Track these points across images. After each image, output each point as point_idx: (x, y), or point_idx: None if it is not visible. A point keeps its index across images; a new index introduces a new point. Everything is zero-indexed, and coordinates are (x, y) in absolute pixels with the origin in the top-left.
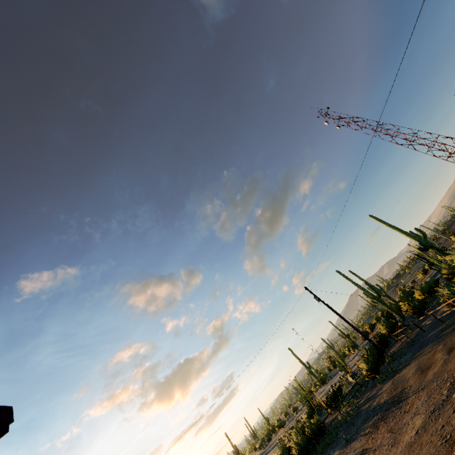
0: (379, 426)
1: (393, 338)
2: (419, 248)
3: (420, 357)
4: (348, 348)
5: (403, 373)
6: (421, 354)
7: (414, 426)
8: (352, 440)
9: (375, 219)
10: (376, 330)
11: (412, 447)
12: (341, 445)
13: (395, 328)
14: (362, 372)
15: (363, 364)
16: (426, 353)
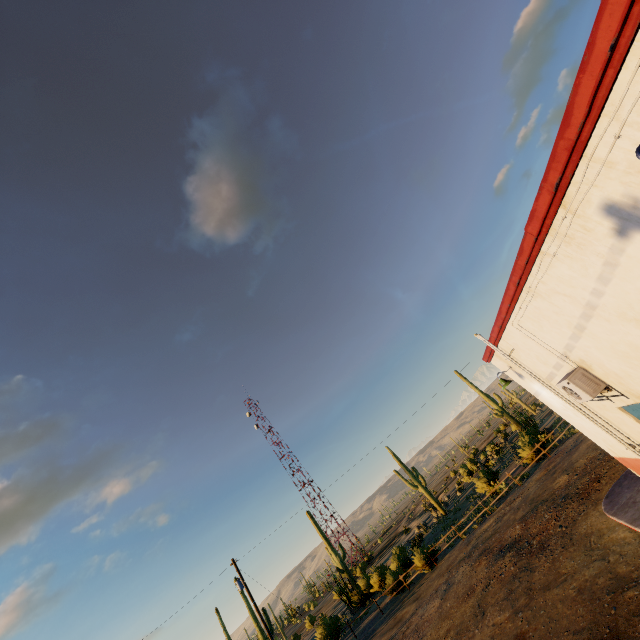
0: None
1: None
2: (338, 567)
3: (375, 636)
4: None
5: None
6: (375, 634)
7: (433, 606)
8: None
9: (311, 517)
10: None
11: (446, 599)
12: None
13: None
14: None
15: None
16: (383, 628)
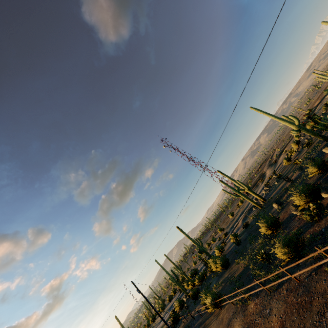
0: None
1: (181, 316)
2: (199, 252)
3: None
4: (159, 309)
5: None
6: None
7: None
8: None
9: (179, 229)
10: (177, 296)
11: None
12: None
13: (183, 307)
14: None
15: None
16: None
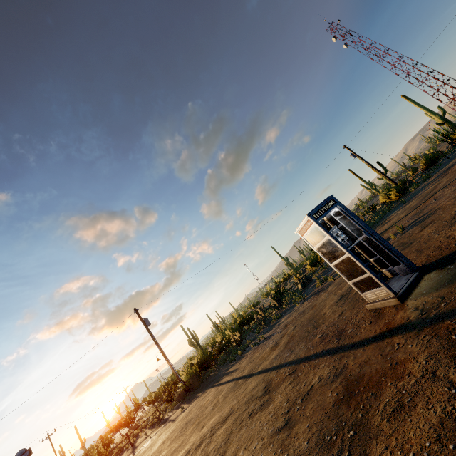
0: (447, 171)
1: None
2: (438, 123)
3: None
4: None
5: (445, 167)
6: None
7: None
8: (412, 197)
9: (406, 98)
10: None
11: None
12: (397, 209)
13: None
14: (392, 195)
15: (392, 191)
16: None
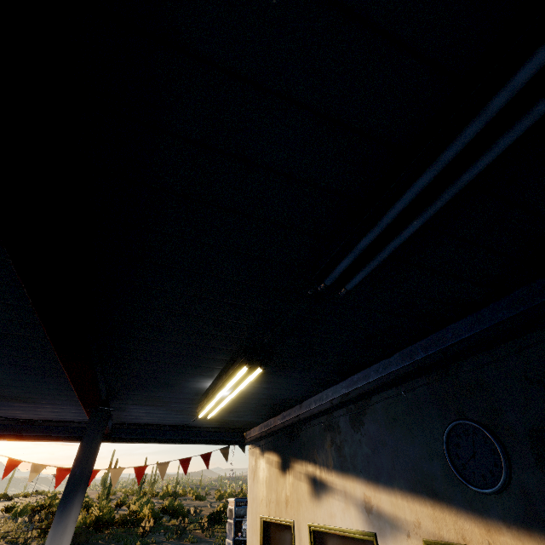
0: None
1: None
2: None
3: None
4: None
5: None
6: None
7: None
8: None
9: None
10: None
11: None
12: None
13: None
14: None
15: None
16: None
